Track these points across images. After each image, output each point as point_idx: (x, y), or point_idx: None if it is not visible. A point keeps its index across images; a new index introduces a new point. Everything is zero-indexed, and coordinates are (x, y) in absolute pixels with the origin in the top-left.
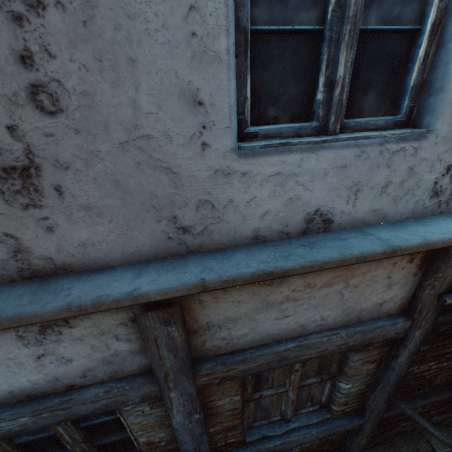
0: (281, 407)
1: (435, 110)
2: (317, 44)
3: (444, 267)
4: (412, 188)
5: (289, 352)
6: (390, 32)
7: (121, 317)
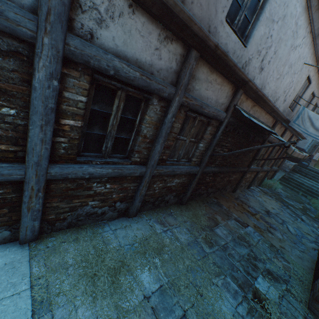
0: (179, 152)
1: (248, 43)
2: (239, 9)
3: (238, 94)
4: (240, 62)
5: (204, 105)
6: (247, 19)
7: (182, 52)
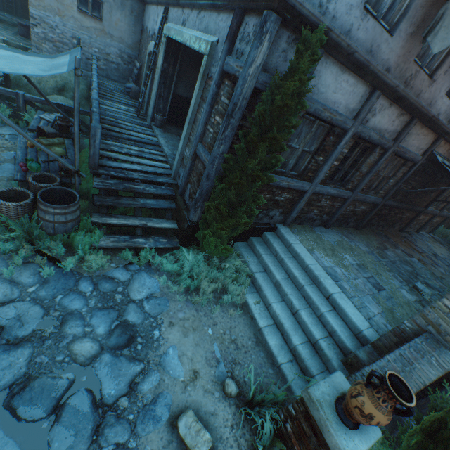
0: (373, 185)
1: None
2: None
3: (438, 141)
4: (448, 117)
5: (407, 151)
6: None
7: (406, 120)
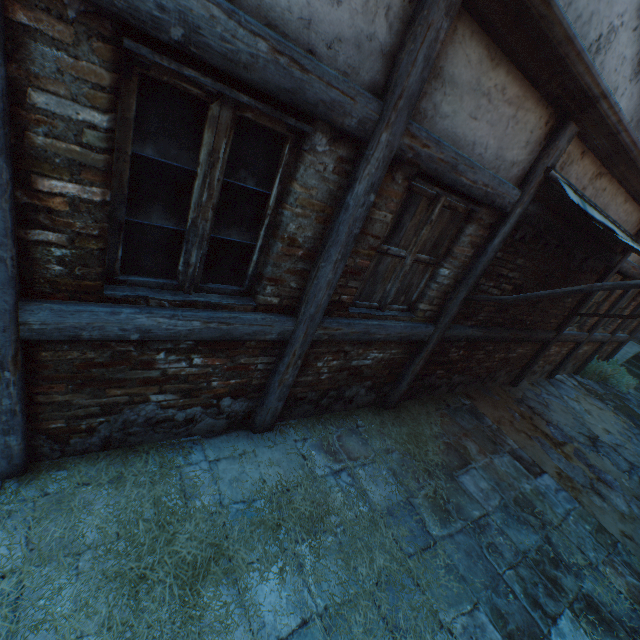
0: (387, 287)
1: None
2: None
3: (562, 136)
4: (583, 37)
5: (461, 162)
6: None
7: None
